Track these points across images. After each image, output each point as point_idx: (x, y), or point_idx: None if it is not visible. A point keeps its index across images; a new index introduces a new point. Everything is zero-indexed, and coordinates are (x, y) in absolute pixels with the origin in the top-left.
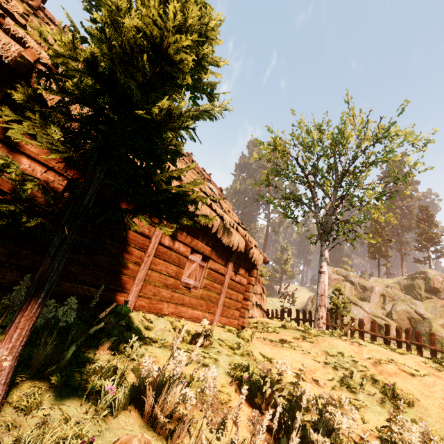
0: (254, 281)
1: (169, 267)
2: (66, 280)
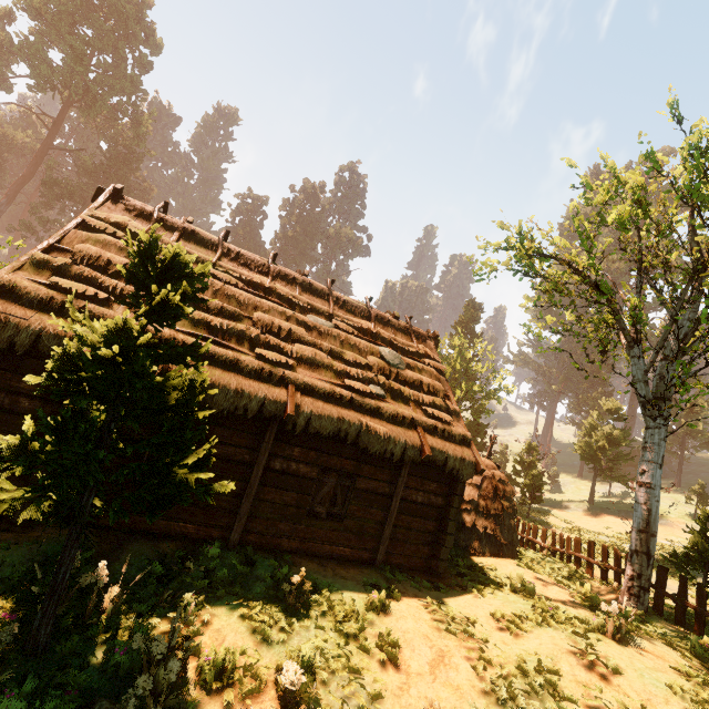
0: (458, 501)
1: (286, 494)
2: (163, 519)
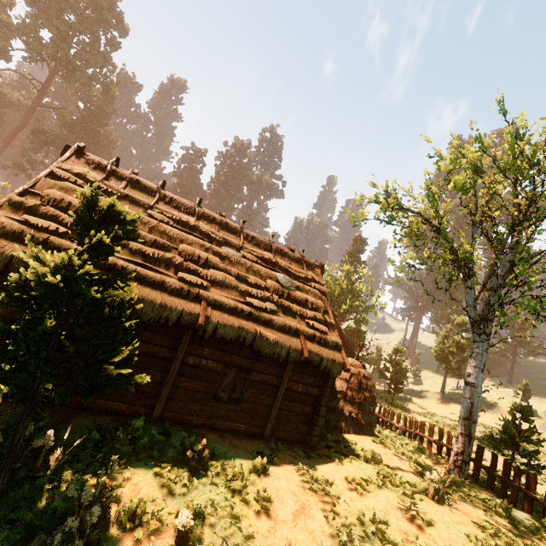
0: (329, 392)
1: (197, 383)
2: (101, 399)
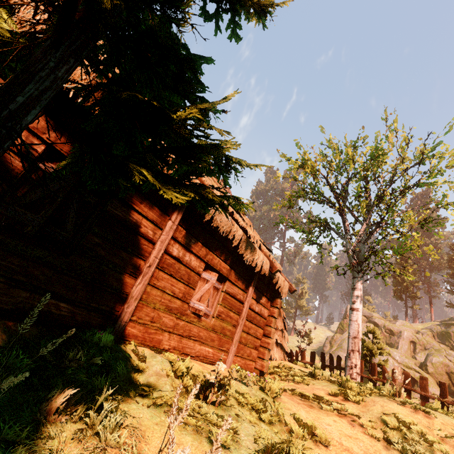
0: (277, 313)
1: (175, 285)
2: (23, 288)
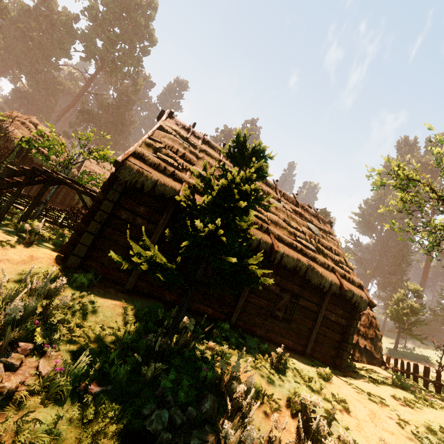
0: (356, 323)
1: (261, 300)
2: (196, 302)
